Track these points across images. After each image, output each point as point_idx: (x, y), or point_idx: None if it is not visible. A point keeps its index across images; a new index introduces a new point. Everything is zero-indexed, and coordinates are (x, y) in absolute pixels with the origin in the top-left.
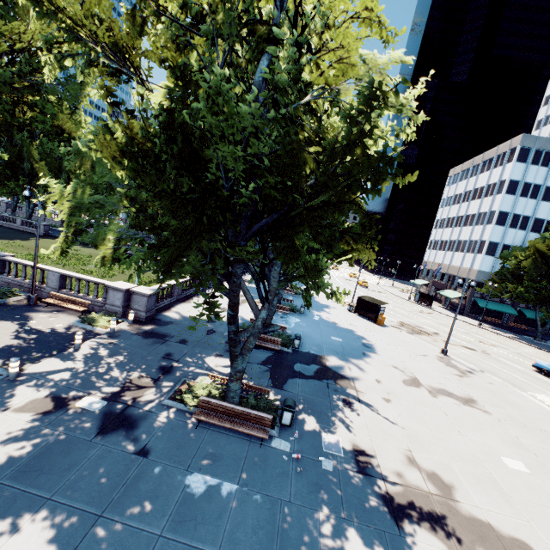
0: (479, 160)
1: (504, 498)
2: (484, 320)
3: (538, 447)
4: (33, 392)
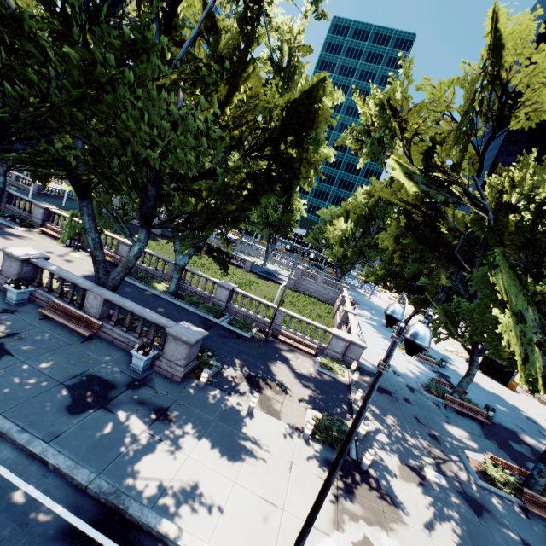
0: None
1: None
2: None
3: None
4: (388, 457)
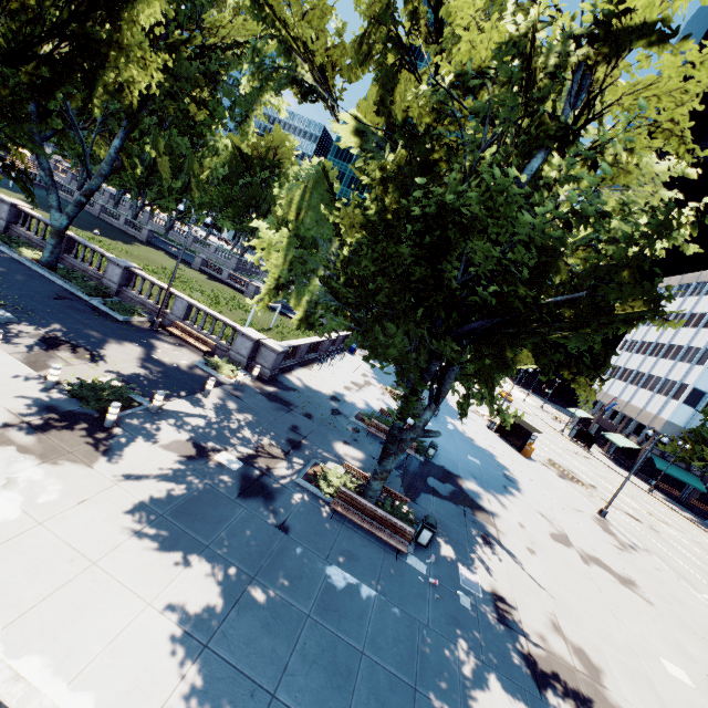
0: None
1: (659, 702)
2: (656, 487)
3: (707, 662)
4: (175, 432)
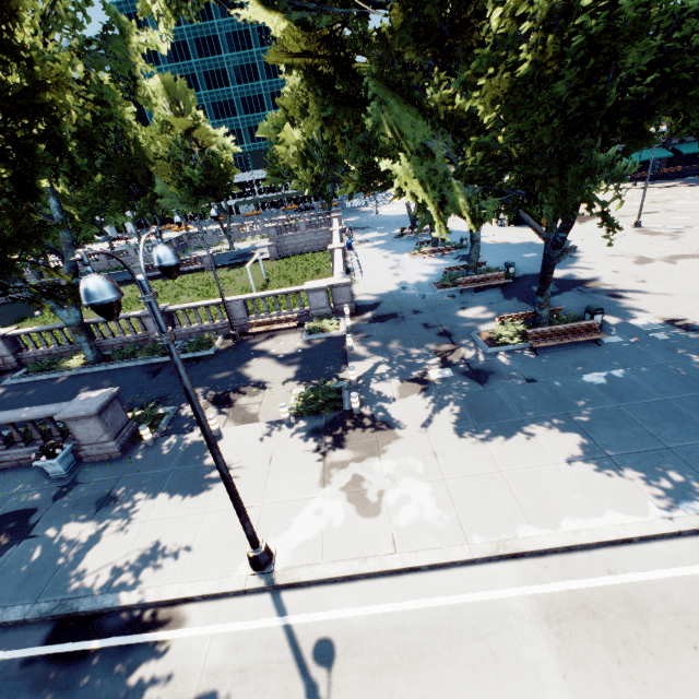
0: None
1: None
2: (632, 180)
3: None
4: (388, 385)
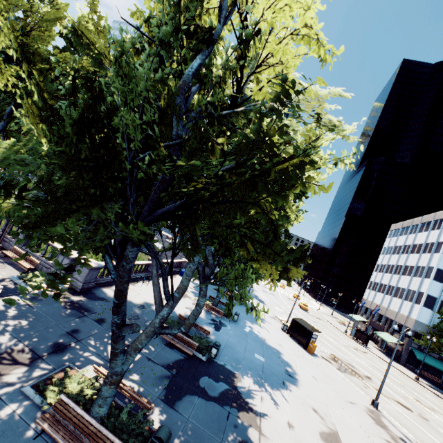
0: (418, 221)
1: None
2: (421, 375)
3: None
4: None
